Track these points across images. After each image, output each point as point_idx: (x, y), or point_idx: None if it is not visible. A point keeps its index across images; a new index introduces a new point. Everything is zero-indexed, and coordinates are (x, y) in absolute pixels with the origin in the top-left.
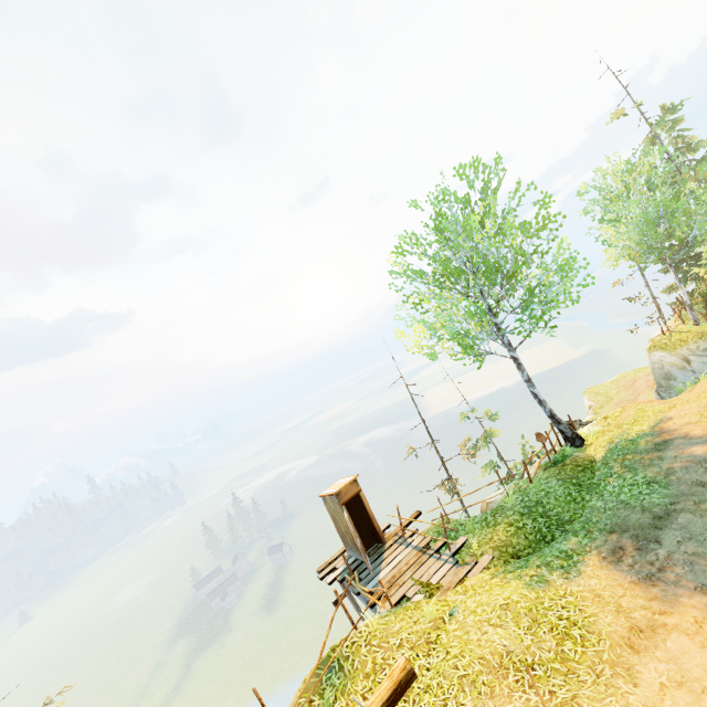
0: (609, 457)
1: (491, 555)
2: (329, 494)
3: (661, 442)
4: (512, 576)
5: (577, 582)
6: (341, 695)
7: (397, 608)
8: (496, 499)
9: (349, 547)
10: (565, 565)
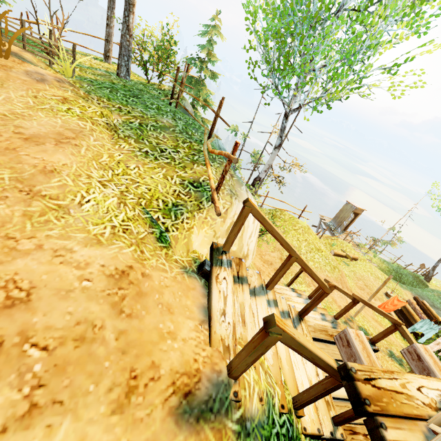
0: (435, 291)
1: (376, 265)
2: (354, 205)
3: None
4: (384, 273)
5: (402, 289)
6: (336, 246)
7: (352, 247)
8: (385, 260)
9: (335, 220)
10: (400, 286)
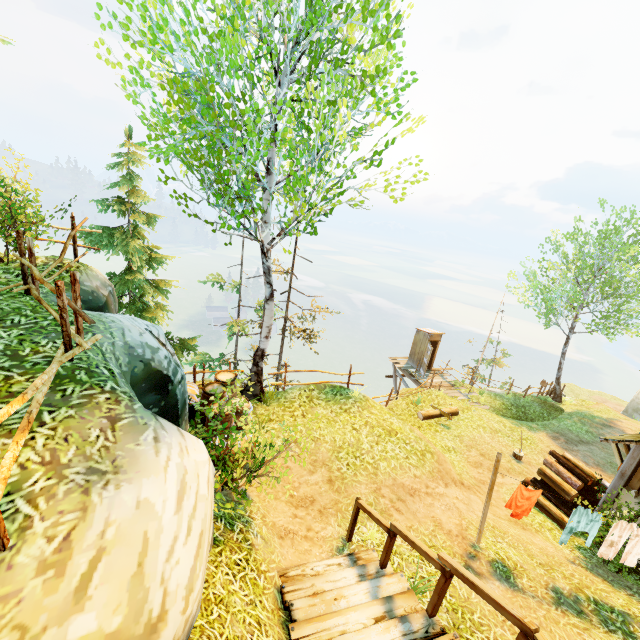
0: (574, 414)
1: (488, 407)
2: (427, 332)
3: (607, 425)
4: (502, 417)
5: (533, 433)
6: (423, 402)
7: (446, 394)
8: (496, 392)
9: (412, 360)
10: (529, 428)
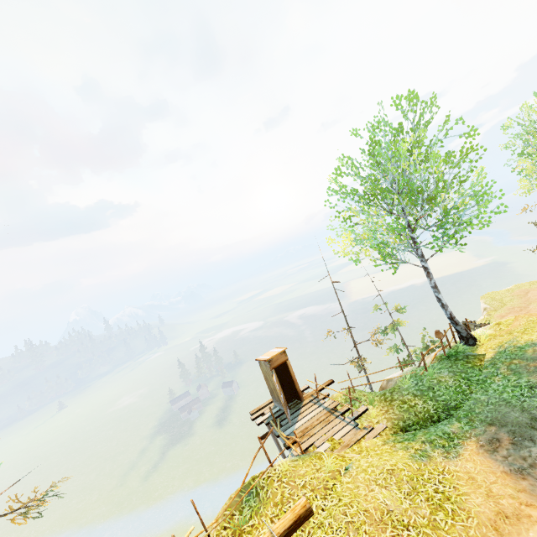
0: (497, 359)
1: (385, 424)
2: (263, 360)
3: None
4: (400, 446)
5: (454, 463)
6: (255, 515)
7: (305, 455)
8: (395, 379)
9: (275, 400)
10: (446, 445)
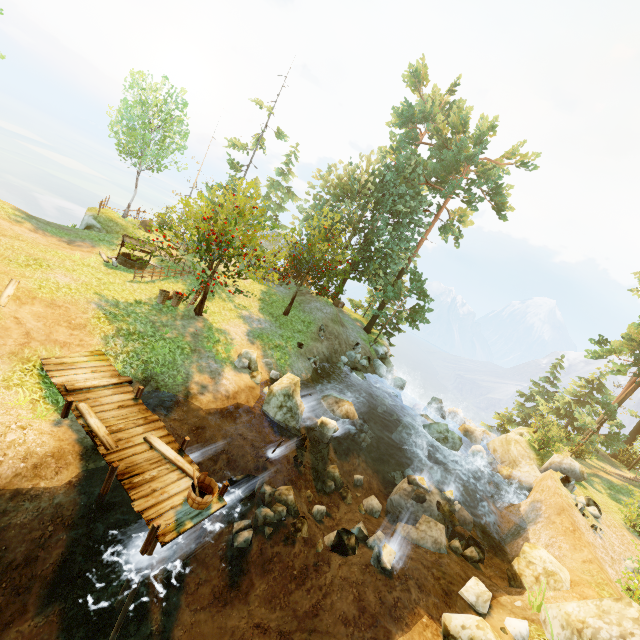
0: None
1: None
2: None
3: None
4: None
5: None
6: None
7: None
8: None
9: None
10: None
